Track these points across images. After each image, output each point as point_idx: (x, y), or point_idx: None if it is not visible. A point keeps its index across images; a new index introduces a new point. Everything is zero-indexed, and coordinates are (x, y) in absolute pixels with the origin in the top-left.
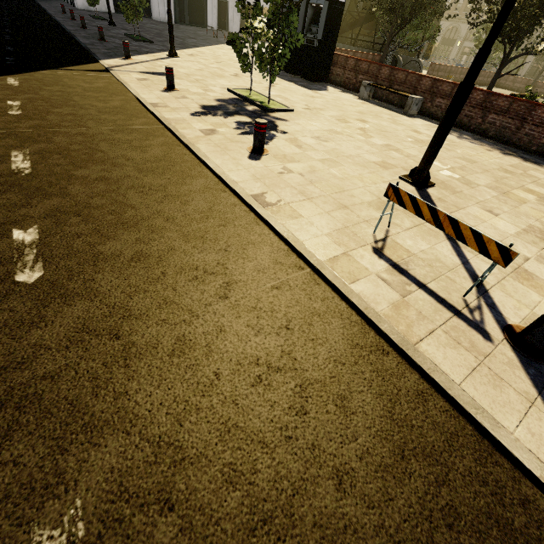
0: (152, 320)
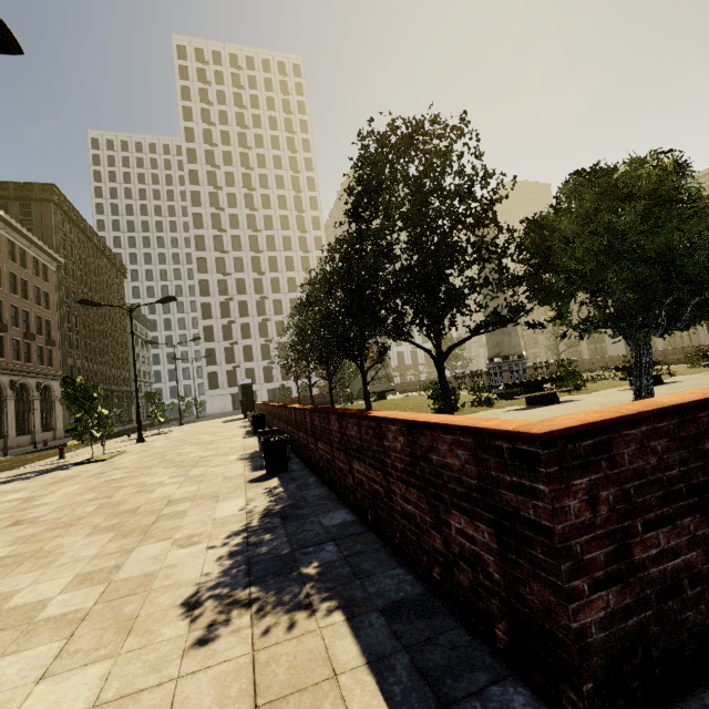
0: (6, 466)
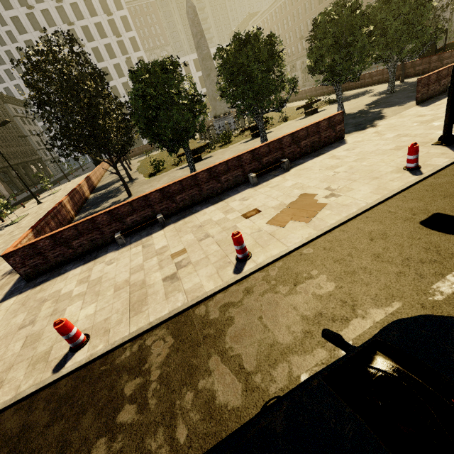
0: None
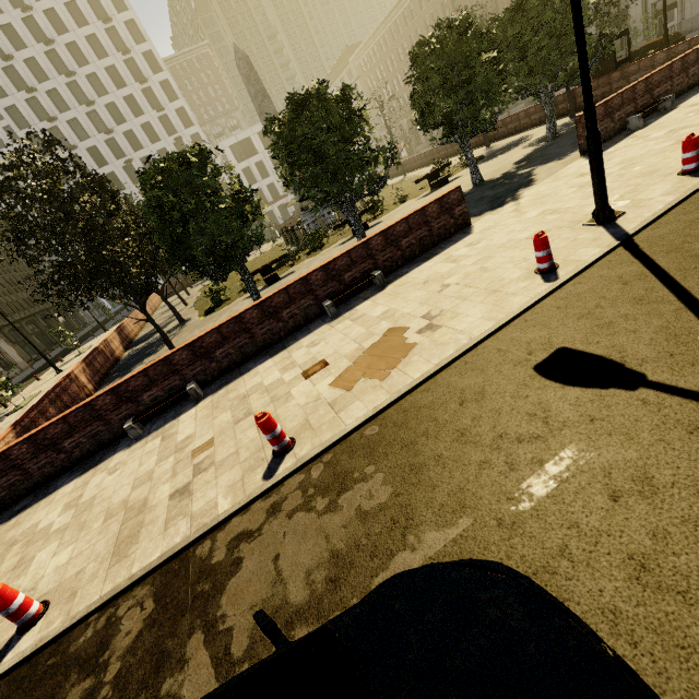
0: None
